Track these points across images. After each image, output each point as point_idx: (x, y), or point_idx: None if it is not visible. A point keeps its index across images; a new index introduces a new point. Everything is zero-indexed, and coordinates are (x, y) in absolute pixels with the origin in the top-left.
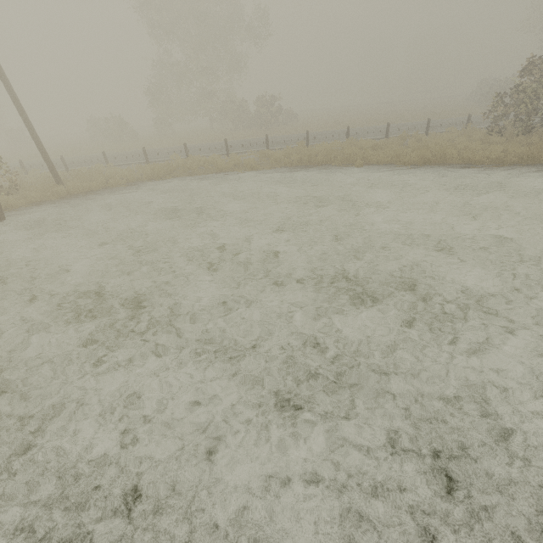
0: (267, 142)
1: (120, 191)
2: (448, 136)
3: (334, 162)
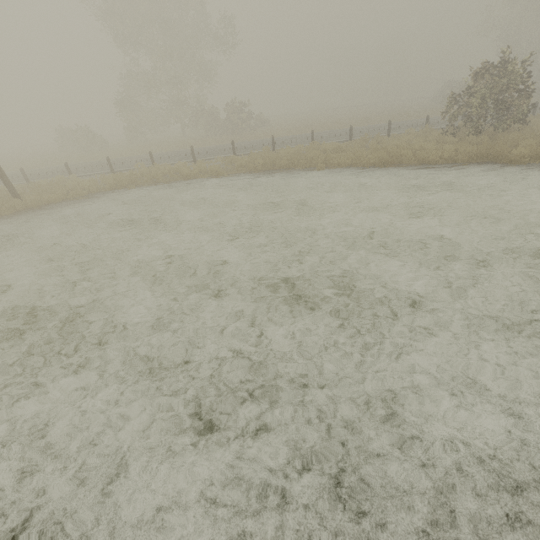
0: (233, 148)
1: (81, 202)
2: (406, 137)
3: (298, 166)
